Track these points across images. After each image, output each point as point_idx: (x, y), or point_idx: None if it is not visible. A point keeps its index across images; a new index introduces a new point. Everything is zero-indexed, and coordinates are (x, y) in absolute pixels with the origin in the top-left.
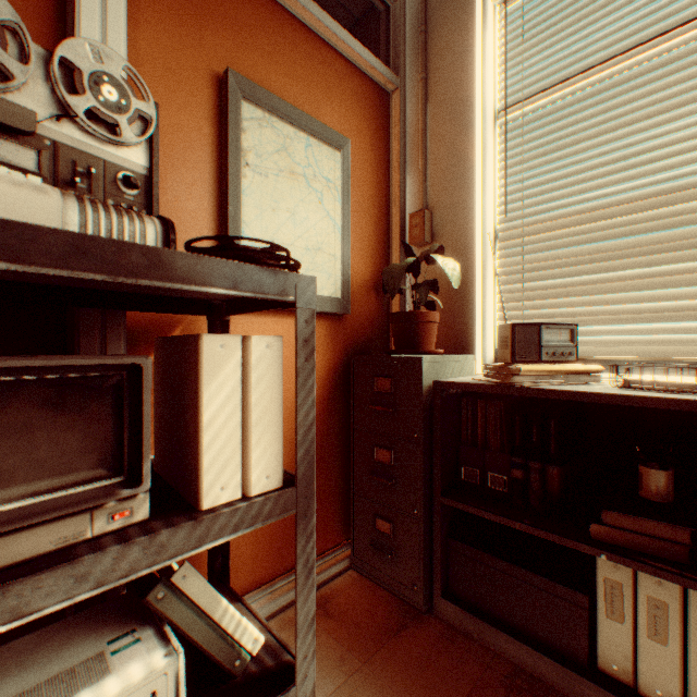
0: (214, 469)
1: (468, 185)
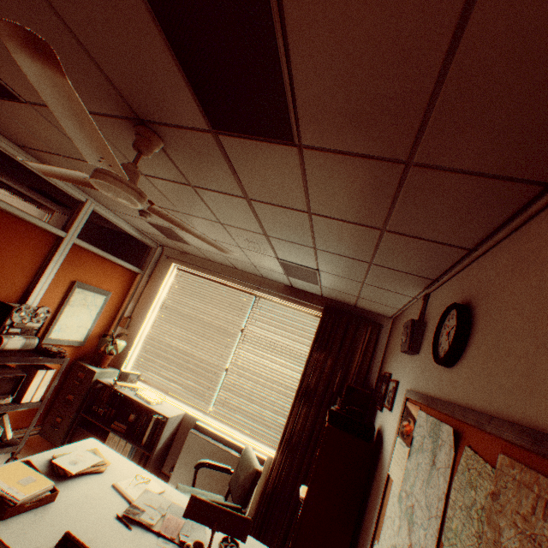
0: (28, 395)
1: (144, 319)
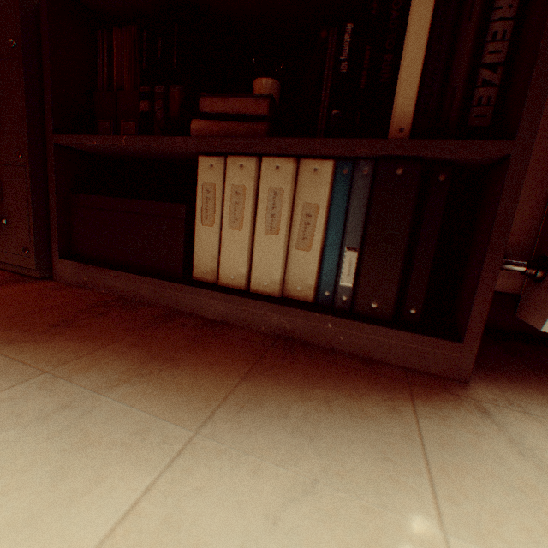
0: None
1: None
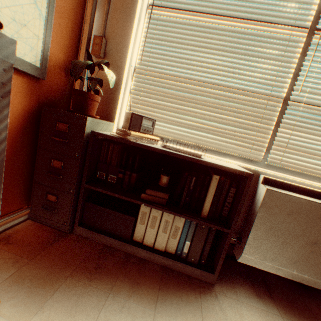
0: None
1: (128, 36)
